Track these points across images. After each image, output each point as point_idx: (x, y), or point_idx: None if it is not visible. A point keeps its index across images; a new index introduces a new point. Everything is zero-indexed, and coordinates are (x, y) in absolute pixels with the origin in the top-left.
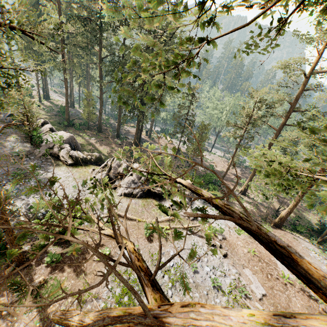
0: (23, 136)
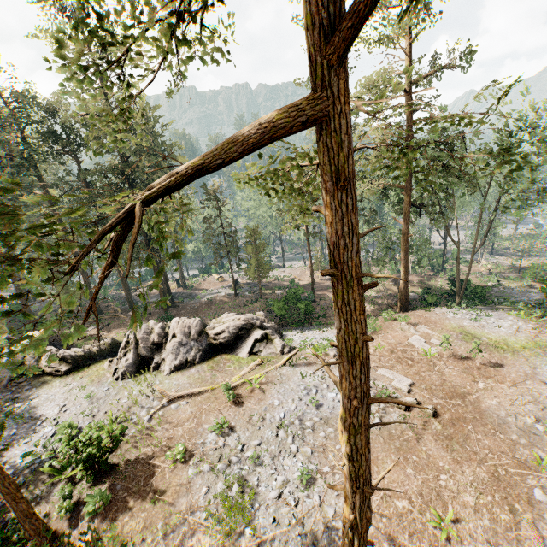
0: None
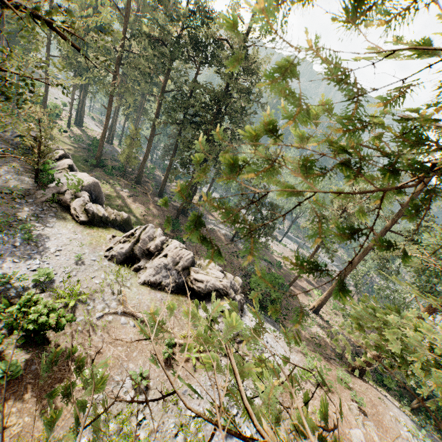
0: (28, 167)
